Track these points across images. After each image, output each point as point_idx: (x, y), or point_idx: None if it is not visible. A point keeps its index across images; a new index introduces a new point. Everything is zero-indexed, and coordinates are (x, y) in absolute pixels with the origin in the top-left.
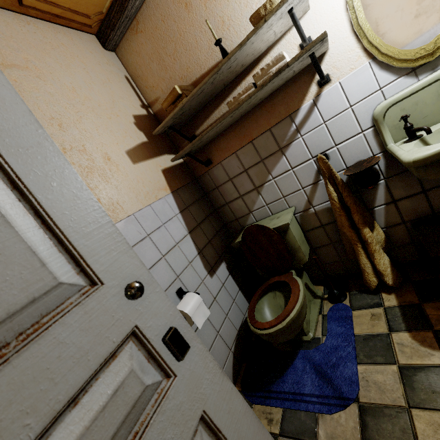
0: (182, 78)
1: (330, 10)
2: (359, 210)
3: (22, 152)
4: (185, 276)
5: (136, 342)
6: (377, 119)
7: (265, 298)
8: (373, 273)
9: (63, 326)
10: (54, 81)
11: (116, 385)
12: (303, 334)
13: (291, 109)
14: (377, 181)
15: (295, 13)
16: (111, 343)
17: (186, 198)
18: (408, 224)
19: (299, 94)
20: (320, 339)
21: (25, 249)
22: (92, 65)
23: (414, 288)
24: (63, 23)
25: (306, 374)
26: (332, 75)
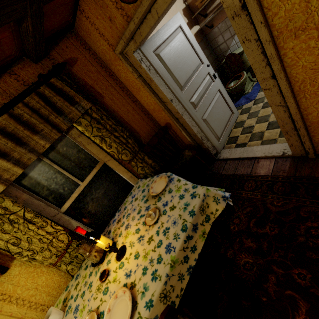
0: None
1: None
2: None
3: (192, 40)
4: None
5: (208, 75)
6: None
7: (232, 83)
8: None
9: (202, 69)
10: None
11: (208, 79)
12: (244, 92)
13: None
14: None
15: None
16: (206, 73)
17: (202, 46)
18: None
19: None
20: (249, 92)
21: (196, 57)
22: None
23: None
24: None
25: (242, 100)
26: None
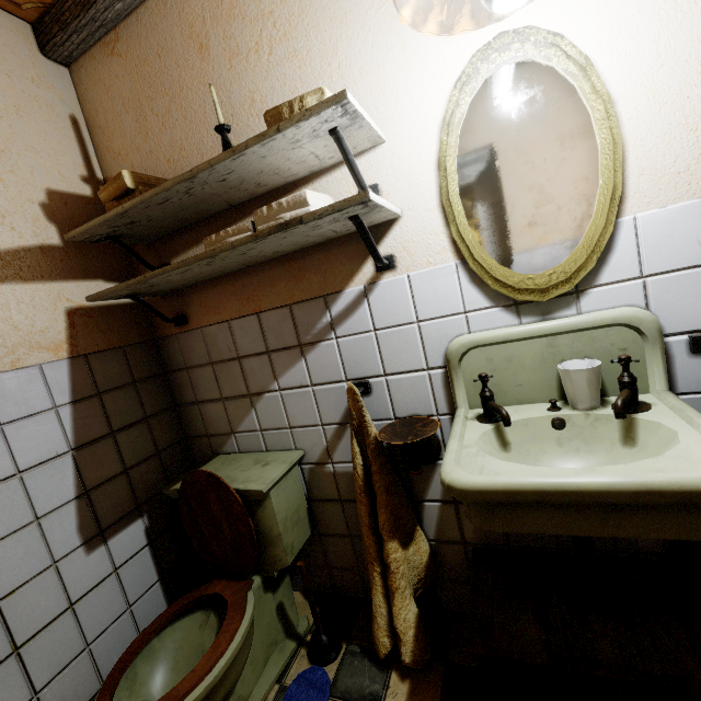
0: (170, 160)
1: (414, 157)
2: (392, 503)
3: None
4: (3, 550)
5: None
6: (450, 359)
7: (183, 623)
8: (387, 629)
9: None
10: None
11: None
12: None
13: (329, 287)
14: (435, 459)
15: (344, 138)
16: None
17: (108, 374)
18: (470, 548)
19: (346, 268)
20: None
21: None
22: None
23: (444, 682)
24: None
25: None
26: (400, 259)
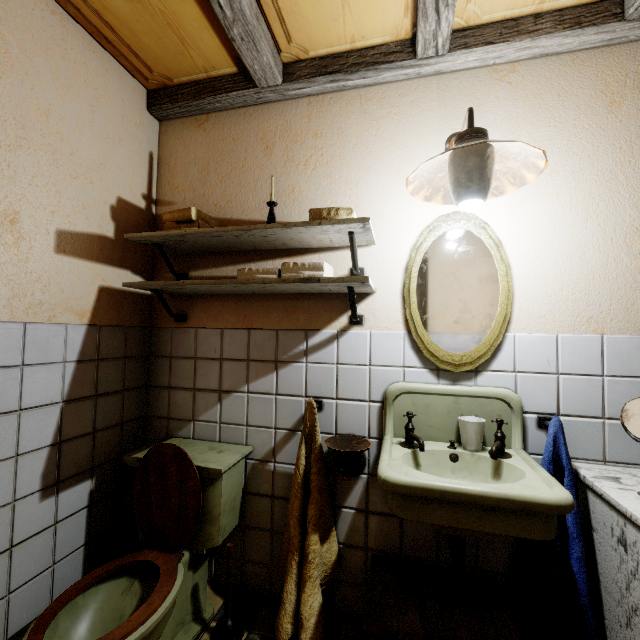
0: (217, 205)
1: (392, 260)
2: (321, 501)
3: None
4: None
5: None
6: (388, 397)
7: (107, 586)
8: (292, 616)
9: None
10: (22, 84)
11: None
12: None
13: (311, 324)
14: (359, 472)
15: (355, 238)
16: None
17: (110, 345)
18: (370, 554)
19: (327, 315)
20: None
21: None
22: (110, 111)
23: None
24: (110, 50)
25: None
26: (367, 320)
